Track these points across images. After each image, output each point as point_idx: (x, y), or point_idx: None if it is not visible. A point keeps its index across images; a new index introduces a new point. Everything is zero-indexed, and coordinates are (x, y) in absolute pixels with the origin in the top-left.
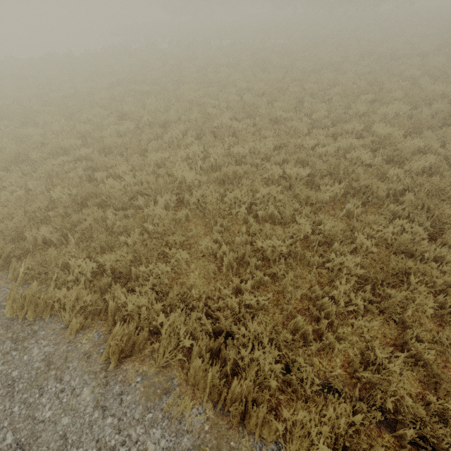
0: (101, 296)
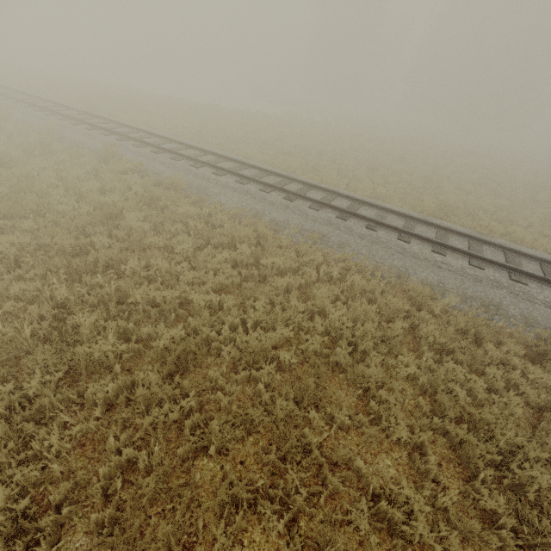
0: None
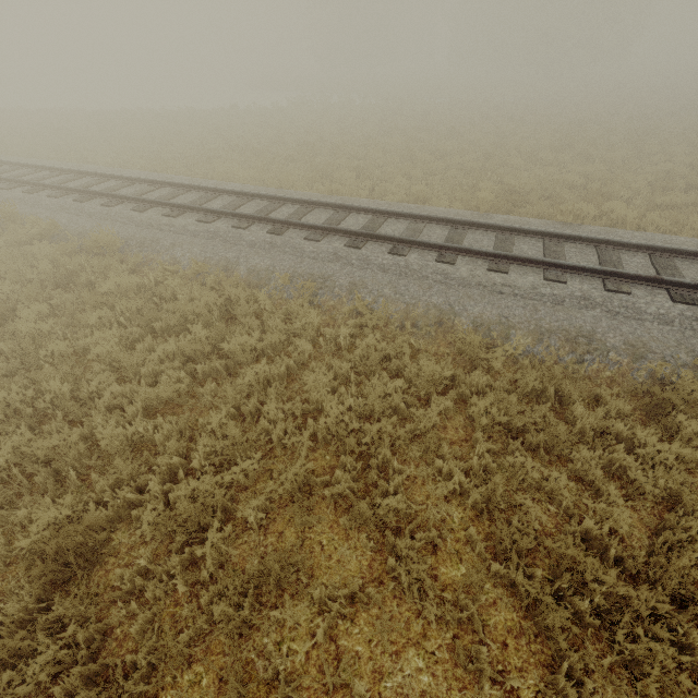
0: None
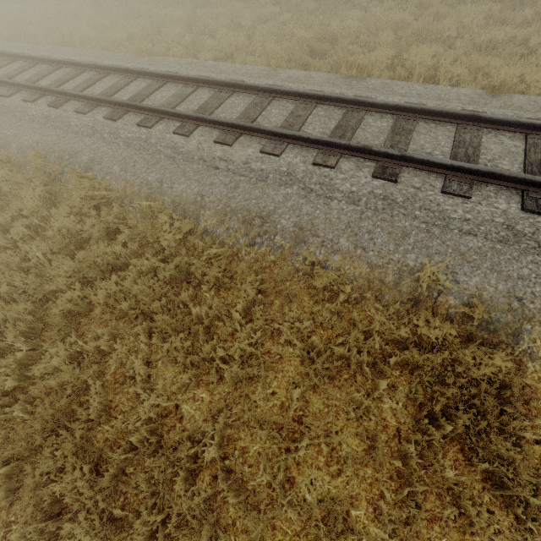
0: None
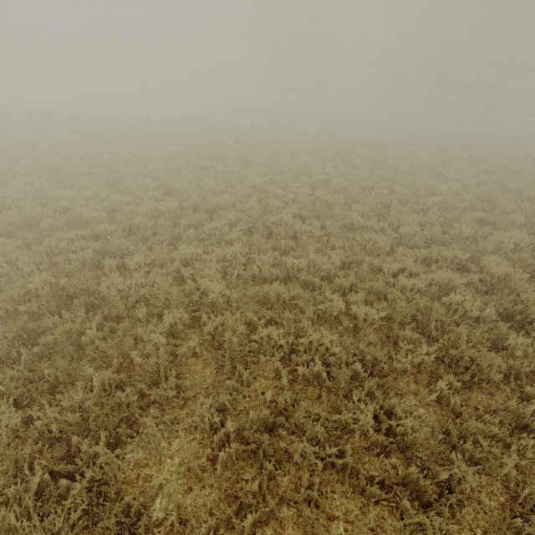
0: (16, 473)
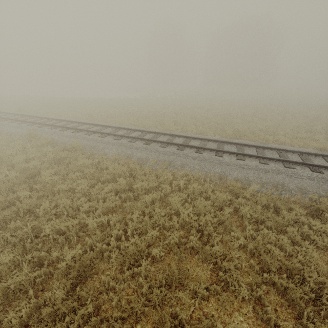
0: None
